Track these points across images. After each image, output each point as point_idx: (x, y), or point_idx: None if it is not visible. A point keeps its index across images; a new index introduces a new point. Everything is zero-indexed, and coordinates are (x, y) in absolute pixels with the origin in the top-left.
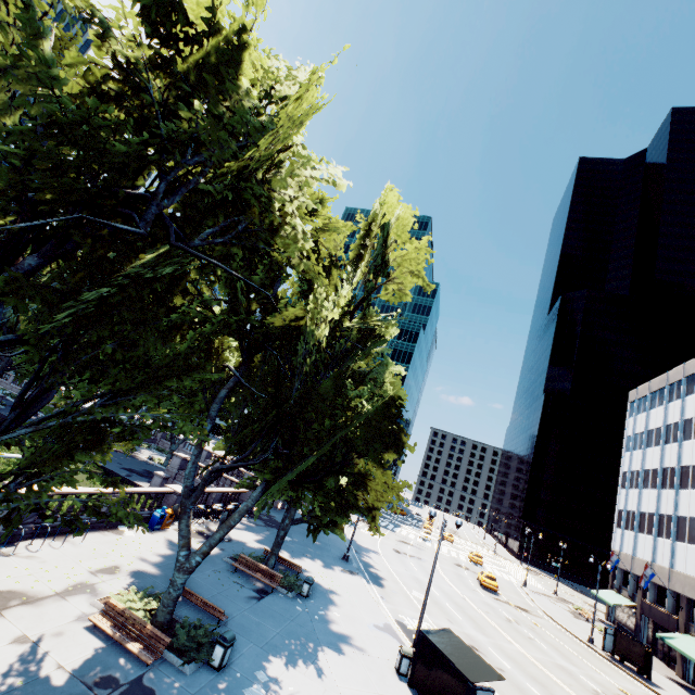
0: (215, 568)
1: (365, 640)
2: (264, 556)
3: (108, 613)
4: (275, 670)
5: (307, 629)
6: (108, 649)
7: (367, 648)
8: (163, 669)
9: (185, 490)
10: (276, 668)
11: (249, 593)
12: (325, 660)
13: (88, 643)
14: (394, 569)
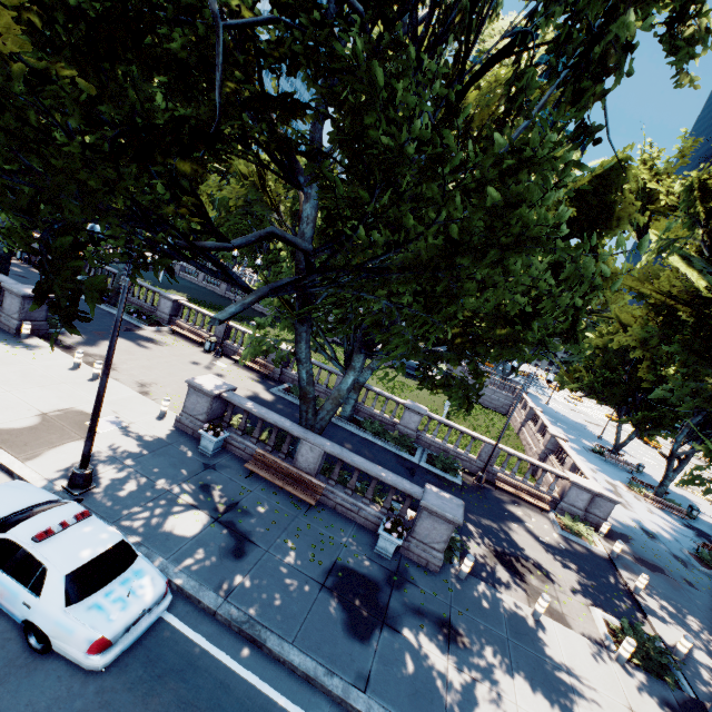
0: (598, 460)
1: (688, 496)
2: (601, 449)
3: (647, 498)
4: (700, 516)
5: (671, 493)
6: (665, 513)
7: (696, 501)
8: (685, 520)
9: (677, 448)
10: (698, 515)
11: (629, 474)
12: (699, 510)
13: (658, 511)
14: (612, 440)
